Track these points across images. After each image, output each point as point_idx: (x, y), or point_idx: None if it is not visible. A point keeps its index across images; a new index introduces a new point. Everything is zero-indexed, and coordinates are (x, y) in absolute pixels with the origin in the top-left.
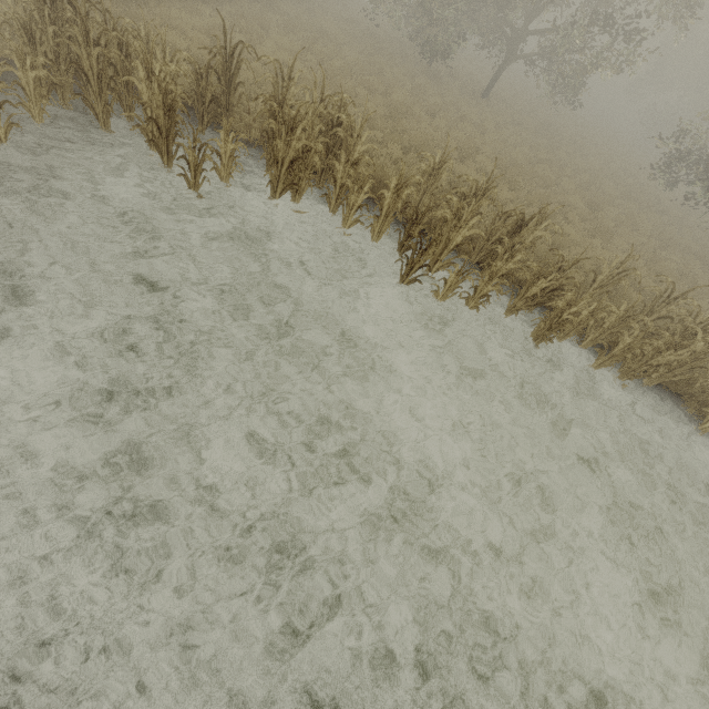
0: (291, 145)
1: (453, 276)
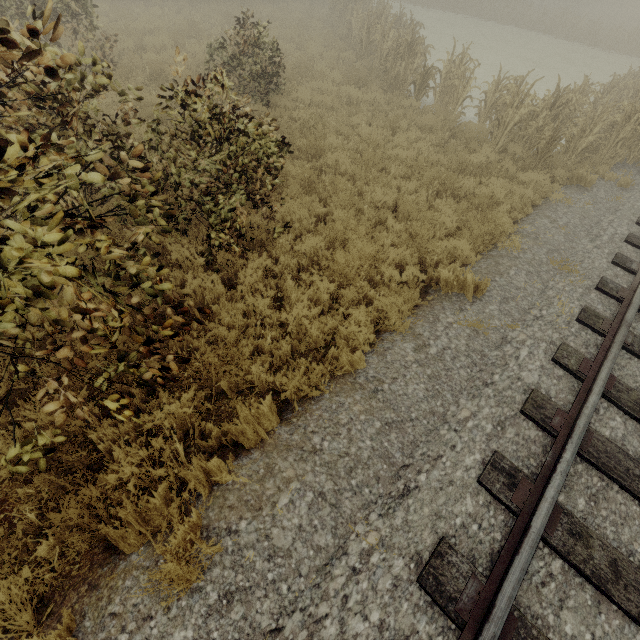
0: None
1: None
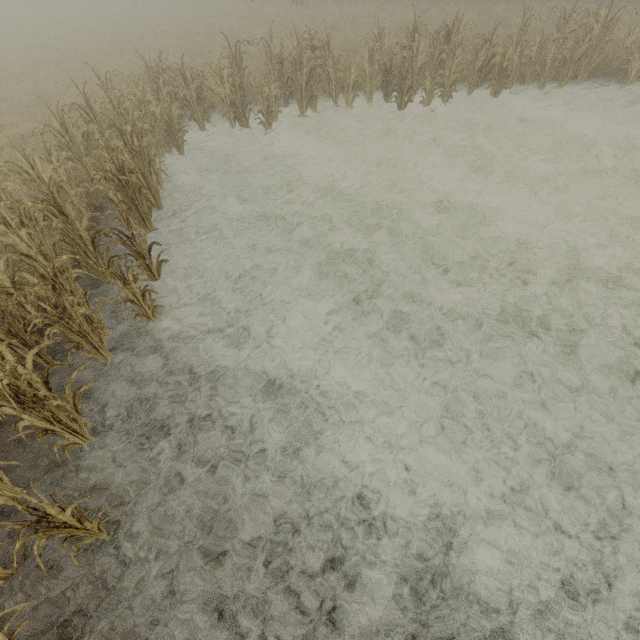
0: (303, 72)
1: (428, 84)
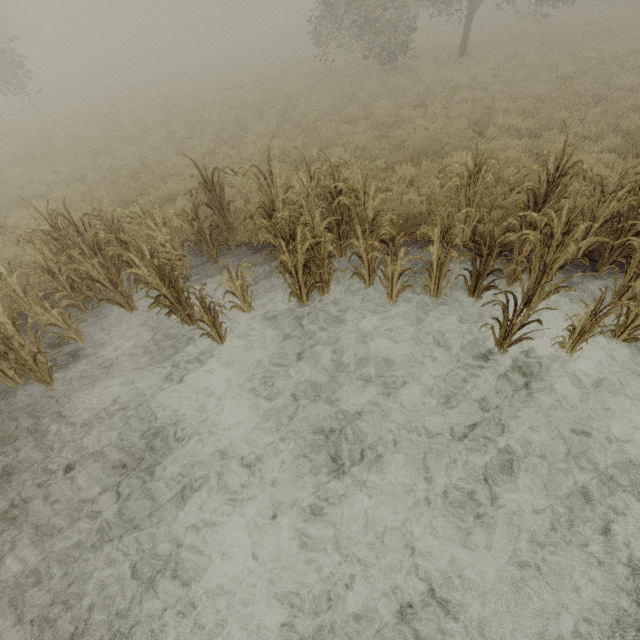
0: (297, 250)
1: (583, 318)
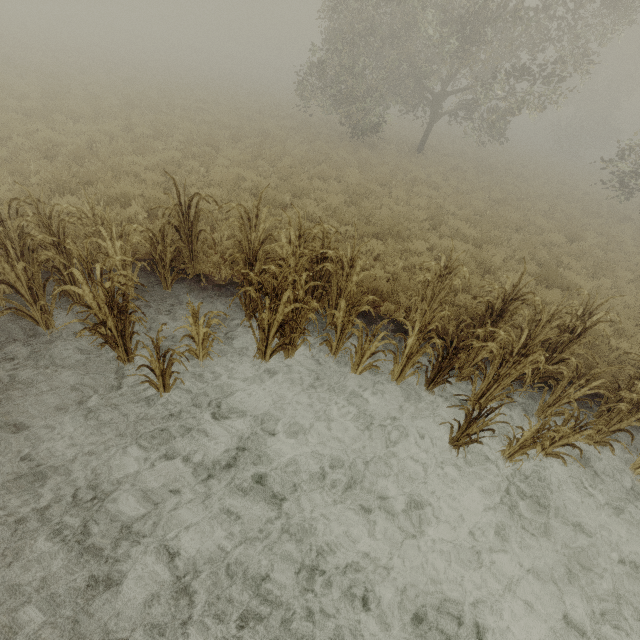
0: (278, 310)
1: (528, 434)
